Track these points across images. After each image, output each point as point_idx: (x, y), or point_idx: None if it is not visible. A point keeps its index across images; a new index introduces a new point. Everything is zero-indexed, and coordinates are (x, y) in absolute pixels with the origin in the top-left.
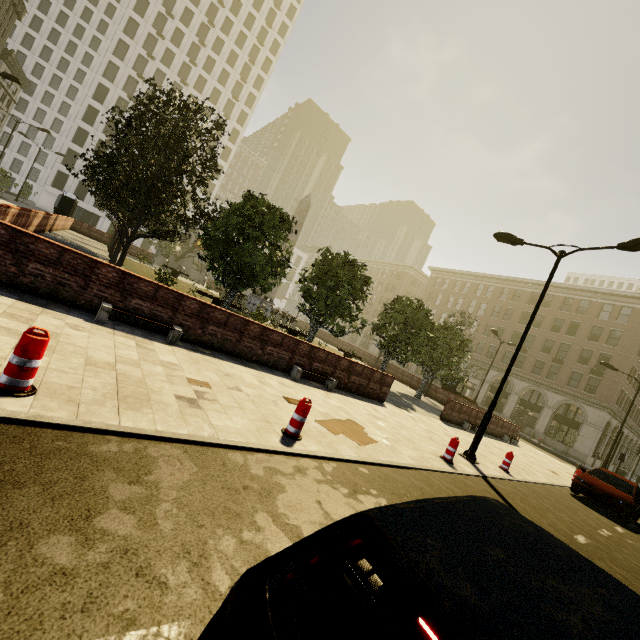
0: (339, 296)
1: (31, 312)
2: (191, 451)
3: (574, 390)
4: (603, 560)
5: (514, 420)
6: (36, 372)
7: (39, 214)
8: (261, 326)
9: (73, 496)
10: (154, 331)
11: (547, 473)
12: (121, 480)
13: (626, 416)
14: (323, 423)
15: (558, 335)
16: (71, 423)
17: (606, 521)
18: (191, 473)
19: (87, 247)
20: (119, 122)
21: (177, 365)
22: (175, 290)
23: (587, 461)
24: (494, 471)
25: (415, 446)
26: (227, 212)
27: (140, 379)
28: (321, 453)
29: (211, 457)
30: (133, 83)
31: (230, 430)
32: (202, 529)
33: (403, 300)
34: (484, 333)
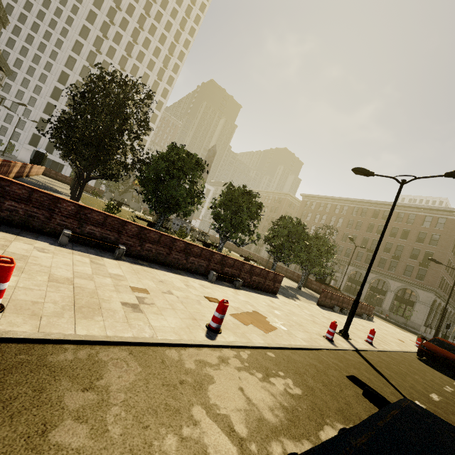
0: (240, 217)
1: (6, 239)
2: (135, 352)
3: (408, 278)
4: (454, 414)
5: (367, 301)
6: (4, 293)
7: (18, 164)
8: (185, 242)
9: (31, 411)
10: (104, 249)
11: (397, 342)
12: (75, 388)
13: (449, 297)
14: (236, 316)
15: (395, 239)
16: (33, 336)
17: (446, 378)
18: (136, 373)
19: (54, 187)
20: (75, 95)
21: (122, 276)
22: (119, 218)
23: (421, 329)
24: (362, 344)
25: (304, 329)
26: (157, 159)
27: (93, 290)
28: (238, 343)
29: (152, 356)
30: (86, 70)
31: (166, 329)
32: (147, 430)
33: (286, 218)
34: (342, 239)
